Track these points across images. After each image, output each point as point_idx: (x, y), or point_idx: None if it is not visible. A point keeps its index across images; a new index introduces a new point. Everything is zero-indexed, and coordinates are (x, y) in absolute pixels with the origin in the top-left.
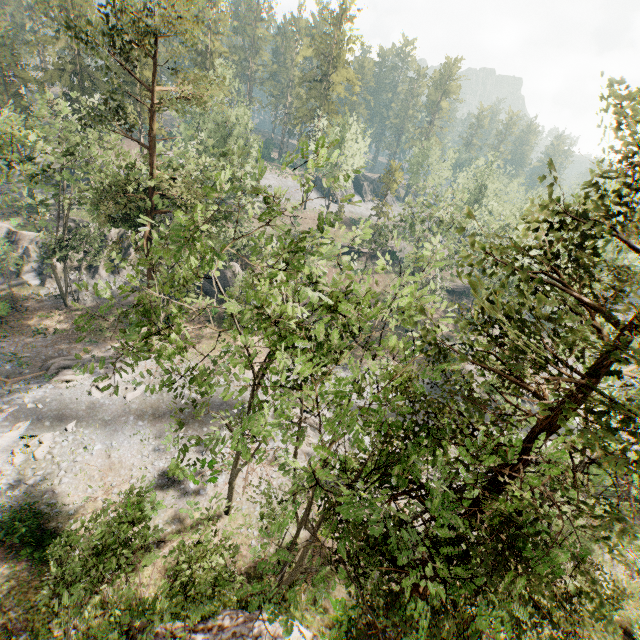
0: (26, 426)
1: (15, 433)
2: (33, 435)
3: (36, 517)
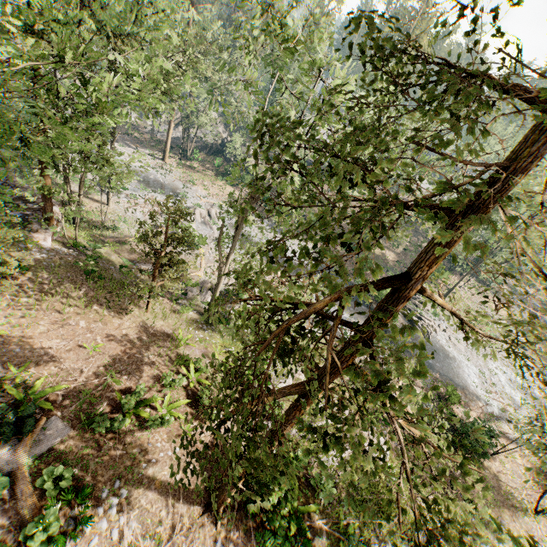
0: None
1: None
2: None
3: None
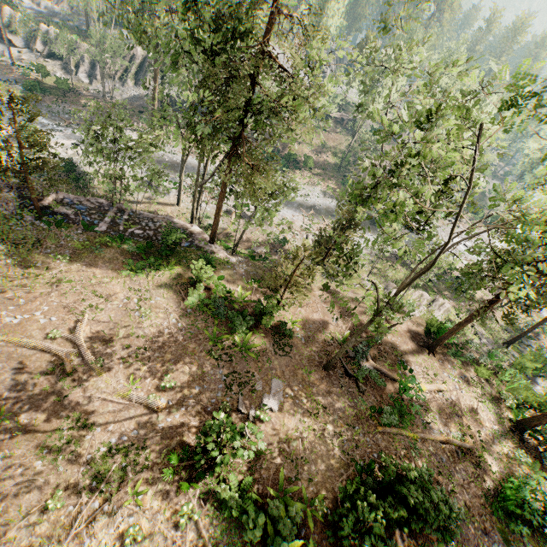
0: (74, 142)
1: (68, 142)
2: (78, 144)
3: (76, 166)
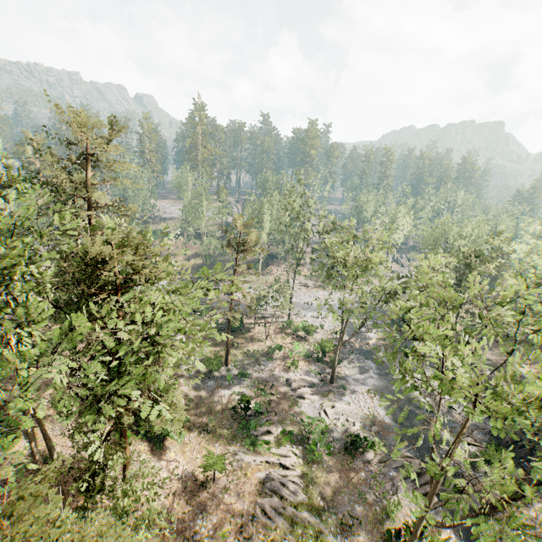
0: None
1: None
2: None
3: None
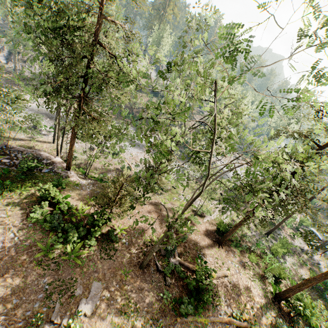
0: None
1: None
2: None
3: None
